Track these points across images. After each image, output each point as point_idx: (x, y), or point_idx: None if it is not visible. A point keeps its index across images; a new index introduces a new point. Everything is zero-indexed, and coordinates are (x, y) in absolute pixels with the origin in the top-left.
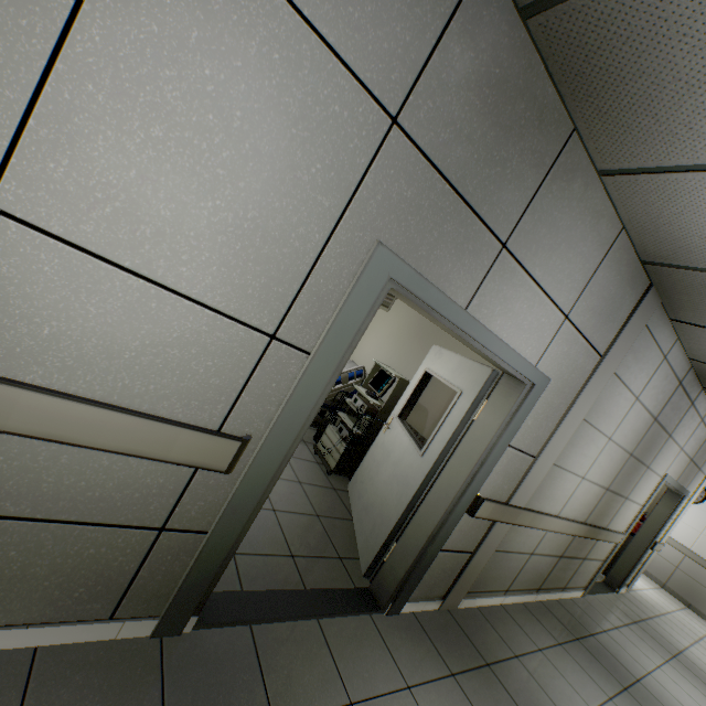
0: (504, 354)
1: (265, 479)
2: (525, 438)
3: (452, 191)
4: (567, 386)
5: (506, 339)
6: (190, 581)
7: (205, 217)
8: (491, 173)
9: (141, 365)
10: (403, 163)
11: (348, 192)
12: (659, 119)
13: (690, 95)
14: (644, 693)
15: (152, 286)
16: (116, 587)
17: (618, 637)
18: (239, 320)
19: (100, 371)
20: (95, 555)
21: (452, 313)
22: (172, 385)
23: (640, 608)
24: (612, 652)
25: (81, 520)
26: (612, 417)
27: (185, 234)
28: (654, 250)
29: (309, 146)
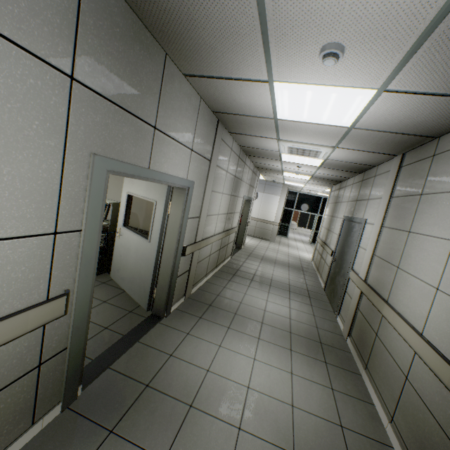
0: (173, 181)
1: (87, 303)
2: (193, 211)
3: (120, 109)
4: (202, 180)
5: (171, 172)
6: (70, 374)
7: None
8: (136, 92)
9: None
10: (88, 102)
11: (62, 132)
12: (203, 58)
13: (212, 51)
14: (257, 277)
15: None
16: (28, 409)
17: (246, 265)
18: (30, 235)
19: None
20: (5, 406)
21: (145, 173)
22: (5, 294)
23: (249, 249)
24: (245, 271)
25: None
26: (221, 184)
27: None
28: (216, 107)
29: (24, 112)
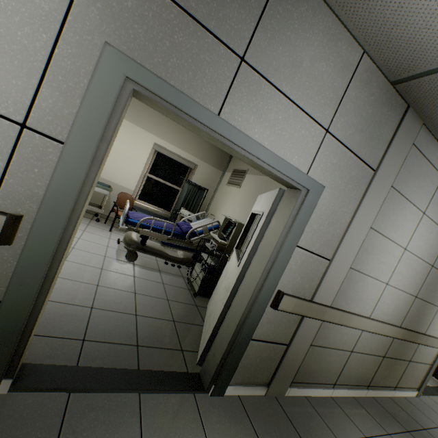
0: (268, 159)
1: (45, 255)
2: (315, 241)
3: (174, 5)
4: (346, 196)
5: (269, 147)
6: None
7: None
8: None
9: None
10: None
11: None
12: None
13: None
14: None
15: None
16: None
17: None
18: None
19: None
20: None
21: (202, 116)
22: None
23: None
24: None
25: None
26: (402, 229)
27: None
28: (396, 65)
29: None
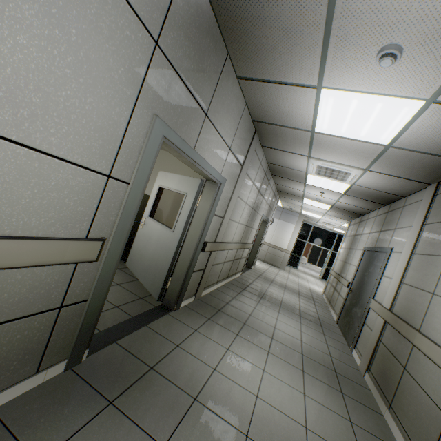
0: (210, 170)
1: (115, 259)
2: (219, 210)
3: (184, 86)
4: (232, 182)
5: (210, 162)
6: (83, 331)
7: (62, 103)
8: (199, 76)
9: (34, 207)
10: (162, 69)
11: (138, 86)
12: (261, 59)
13: (272, 52)
14: (267, 296)
15: (34, 152)
16: (37, 352)
17: (255, 283)
18: (90, 168)
19: (6, 216)
20: (21, 338)
21: (190, 152)
22: (55, 216)
23: (259, 271)
24: (255, 289)
25: (7, 319)
26: (246, 193)
27: (51, 114)
28: (257, 115)
29: (116, 56)
